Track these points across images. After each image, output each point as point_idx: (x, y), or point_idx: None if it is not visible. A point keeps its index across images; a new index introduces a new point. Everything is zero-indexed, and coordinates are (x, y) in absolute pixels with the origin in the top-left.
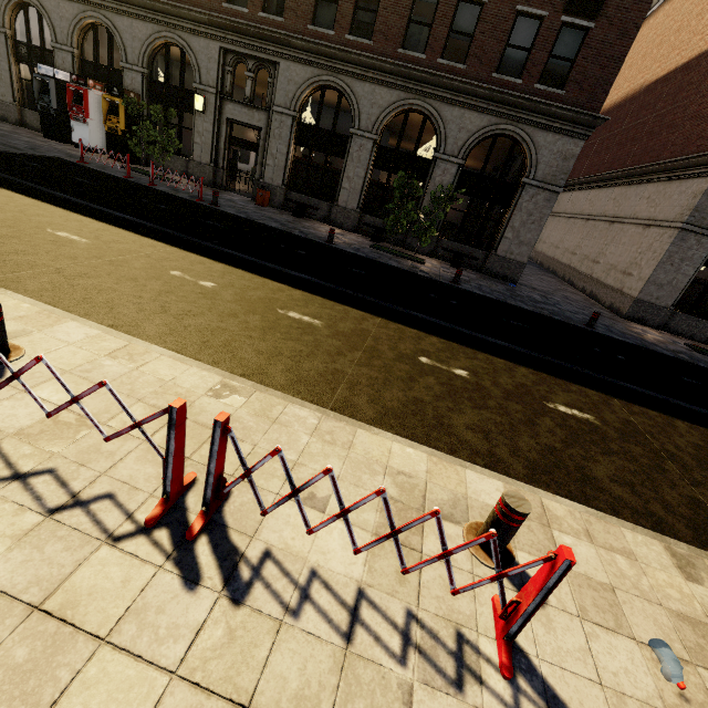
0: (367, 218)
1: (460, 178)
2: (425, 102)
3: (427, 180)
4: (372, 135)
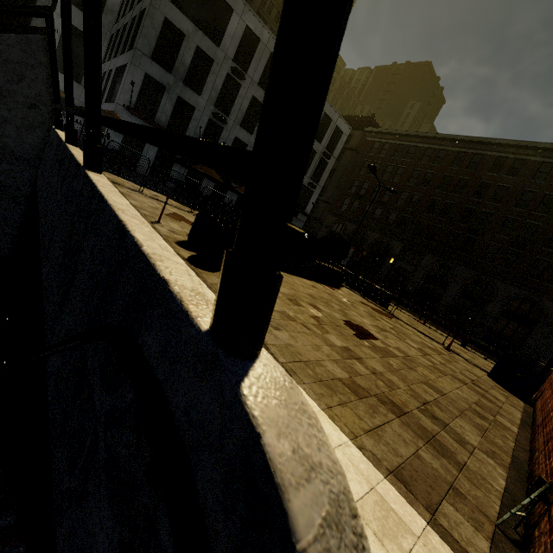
0: (450, 315)
1: (503, 310)
2: (488, 278)
3: (485, 307)
4: (460, 284)
